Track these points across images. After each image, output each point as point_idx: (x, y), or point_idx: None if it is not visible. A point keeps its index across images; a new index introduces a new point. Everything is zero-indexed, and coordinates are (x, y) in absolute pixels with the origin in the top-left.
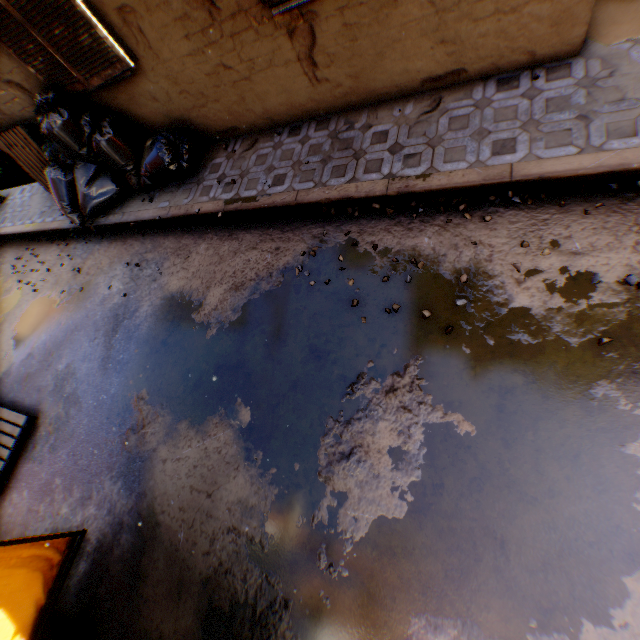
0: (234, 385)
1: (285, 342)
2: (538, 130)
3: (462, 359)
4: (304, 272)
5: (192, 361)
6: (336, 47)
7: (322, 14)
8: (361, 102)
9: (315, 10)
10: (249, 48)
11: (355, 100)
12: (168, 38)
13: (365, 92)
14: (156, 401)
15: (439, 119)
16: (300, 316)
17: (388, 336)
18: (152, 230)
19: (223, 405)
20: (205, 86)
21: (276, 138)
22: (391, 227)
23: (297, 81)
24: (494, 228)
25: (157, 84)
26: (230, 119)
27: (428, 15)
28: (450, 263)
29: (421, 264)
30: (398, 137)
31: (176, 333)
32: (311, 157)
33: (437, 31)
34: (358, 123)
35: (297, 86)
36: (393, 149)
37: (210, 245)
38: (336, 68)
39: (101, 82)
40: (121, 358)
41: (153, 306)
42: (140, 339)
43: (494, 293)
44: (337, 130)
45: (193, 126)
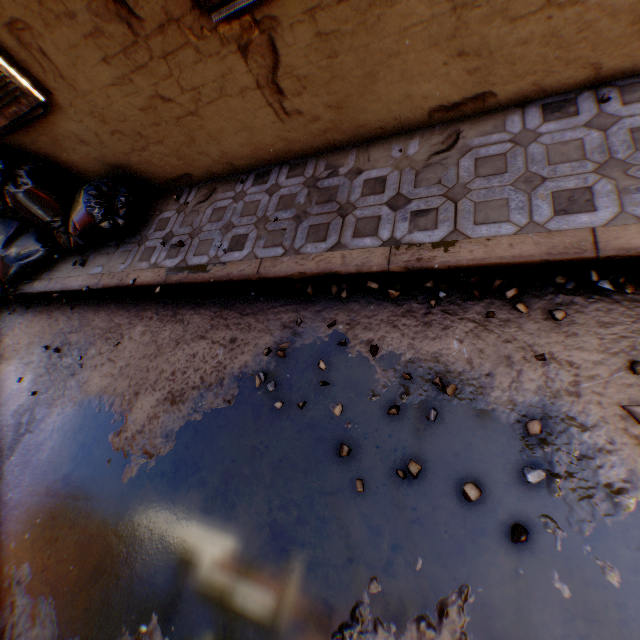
0: (150, 583)
1: (233, 509)
2: (628, 175)
3: (555, 609)
4: (267, 385)
5: (98, 521)
6: (308, 66)
7: (284, 19)
8: (347, 139)
9: (274, 13)
10: (190, 72)
11: (338, 137)
12: (82, 62)
13: (351, 126)
14: (37, 590)
15: (459, 160)
16: (259, 462)
17: (404, 527)
18: (84, 301)
19: (129, 623)
20: (142, 123)
21: (238, 186)
22: (397, 318)
23: (259, 114)
24: (572, 332)
25: (82, 122)
26: (180, 164)
27: (440, 13)
28: (502, 391)
29: (451, 388)
30: (400, 185)
31: (85, 466)
32: (281, 212)
33: (453, 37)
34: (343, 166)
35: (260, 121)
36: (394, 202)
37: (147, 328)
38: (310, 95)
39: (7, 121)
40: (9, 498)
41: (65, 415)
42: (39, 468)
43: (596, 462)
44: (315, 176)
45: (137, 173)
